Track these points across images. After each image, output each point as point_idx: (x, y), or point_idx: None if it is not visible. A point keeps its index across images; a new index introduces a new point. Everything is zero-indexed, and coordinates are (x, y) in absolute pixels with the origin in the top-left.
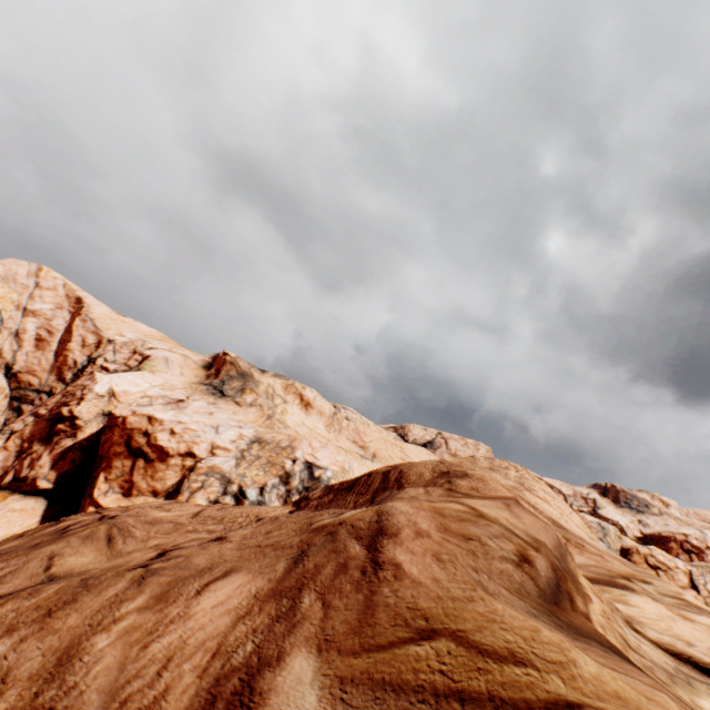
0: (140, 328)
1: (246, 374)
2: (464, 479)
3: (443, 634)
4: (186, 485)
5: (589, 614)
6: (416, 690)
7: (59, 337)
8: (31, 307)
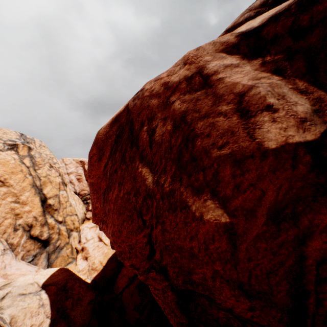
0: None
1: None
2: None
3: None
4: None
5: None
6: None
7: (83, 175)
8: (69, 172)
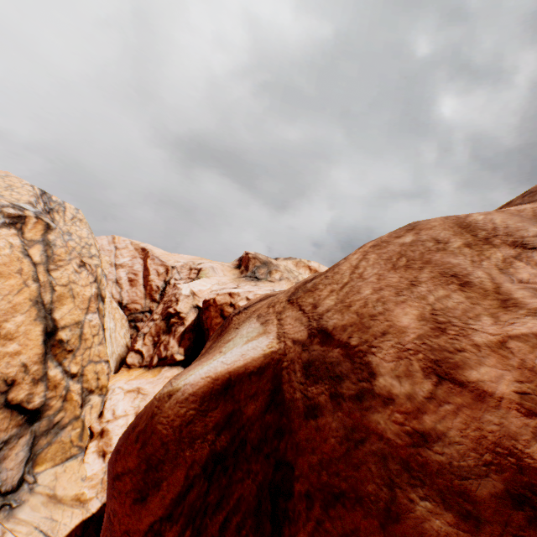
0: (184, 257)
1: (267, 262)
2: None
3: None
4: None
5: None
6: None
7: (141, 275)
8: (118, 263)
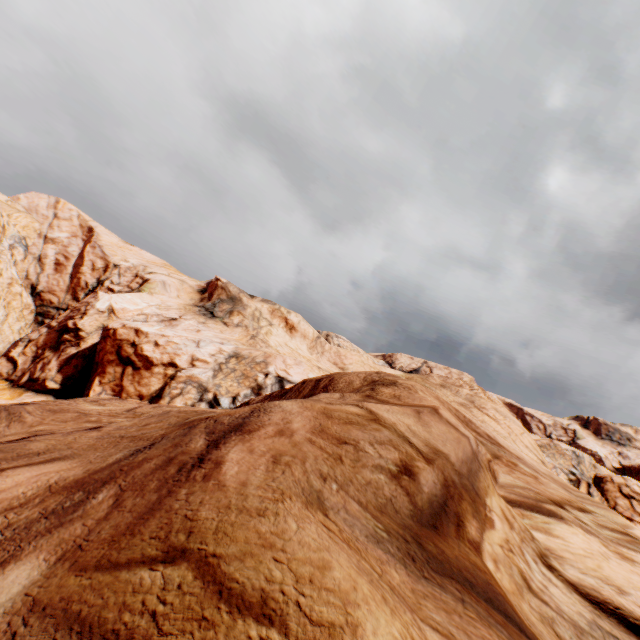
0: (144, 256)
1: (236, 298)
2: (389, 387)
3: (190, 557)
4: (168, 391)
5: (482, 543)
6: (106, 638)
7: (73, 262)
8: (51, 236)
